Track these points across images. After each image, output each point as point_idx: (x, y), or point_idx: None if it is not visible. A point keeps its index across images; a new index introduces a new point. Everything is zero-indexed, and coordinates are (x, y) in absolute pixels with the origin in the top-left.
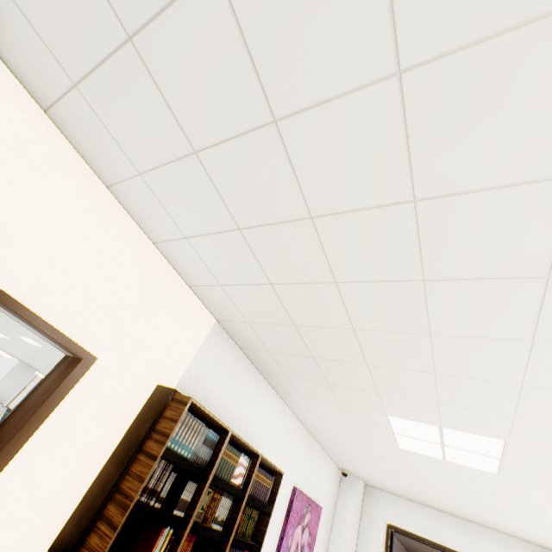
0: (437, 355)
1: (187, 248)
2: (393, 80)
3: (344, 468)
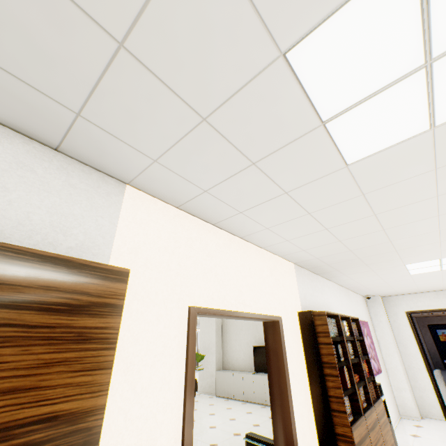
0: (442, 235)
1: (286, 244)
2: (432, 171)
3: (367, 295)
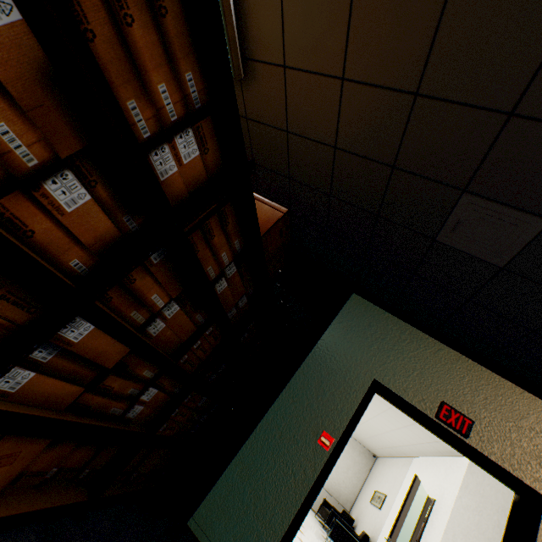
0: None
1: None
2: None
3: None
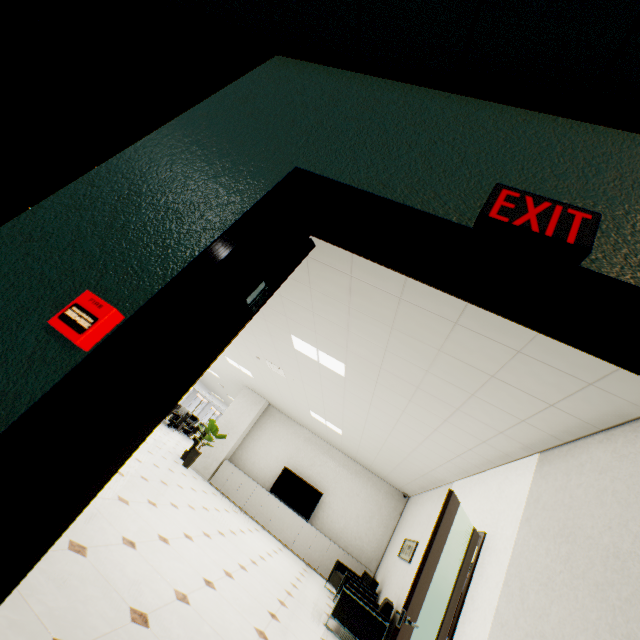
0: None
1: None
2: None
3: None
